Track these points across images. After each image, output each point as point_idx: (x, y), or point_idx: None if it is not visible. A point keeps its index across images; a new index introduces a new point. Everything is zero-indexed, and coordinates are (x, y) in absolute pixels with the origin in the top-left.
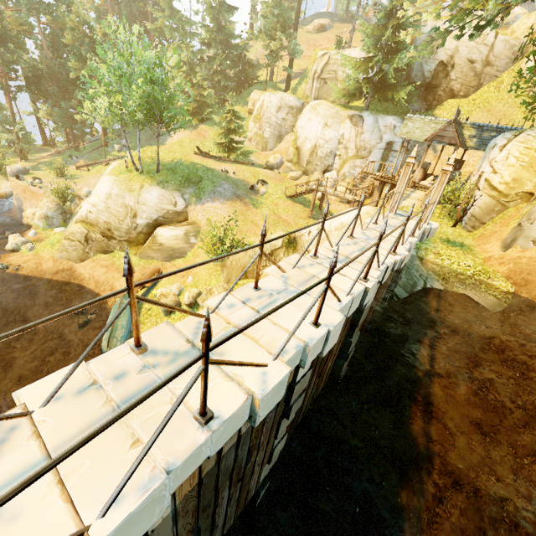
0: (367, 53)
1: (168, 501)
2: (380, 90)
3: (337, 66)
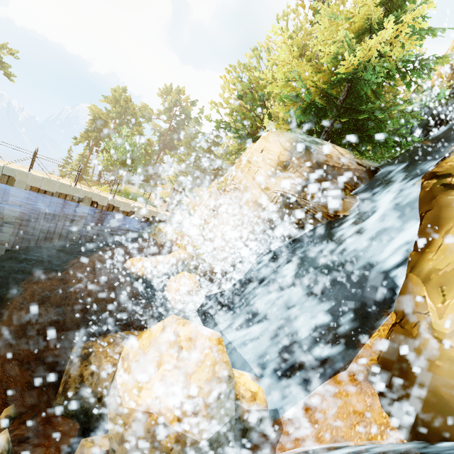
0: None
1: None
2: None
3: None
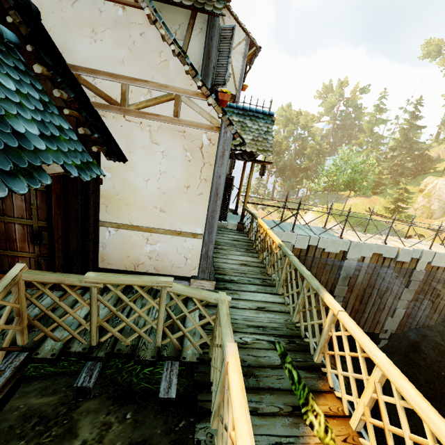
0: None
1: (371, 254)
2: None
3: None
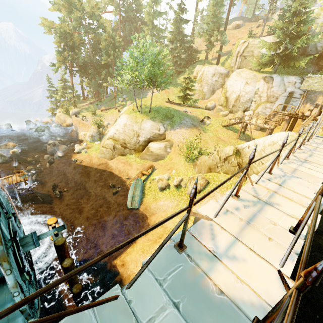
0: (274, 39)
1: None
2: (285, 61)
3: (253, 48)
